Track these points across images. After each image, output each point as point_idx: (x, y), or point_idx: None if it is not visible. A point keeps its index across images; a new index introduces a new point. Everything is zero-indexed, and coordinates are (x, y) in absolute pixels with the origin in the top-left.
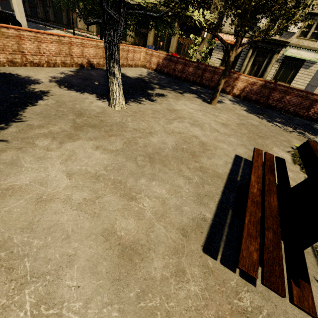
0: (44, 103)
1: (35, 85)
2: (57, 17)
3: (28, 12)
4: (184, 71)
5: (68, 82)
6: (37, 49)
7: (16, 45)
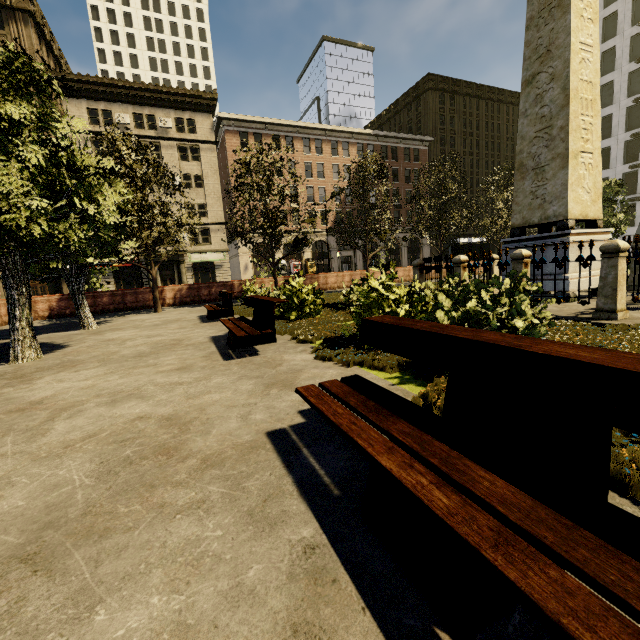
0: None
1: None
2: None
3: None
4: (97, 304)
5: None
6: None
7: None
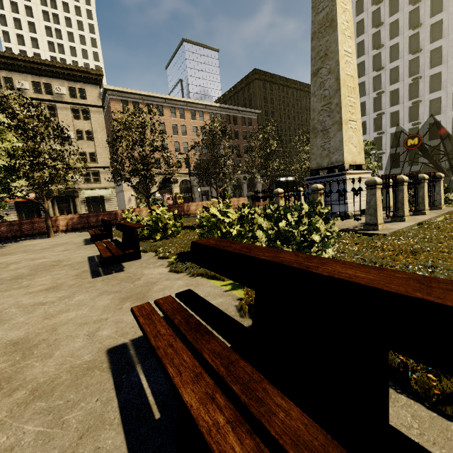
0: None
1: None
2: None
3: None
4: None
5: None
6: None
7: None
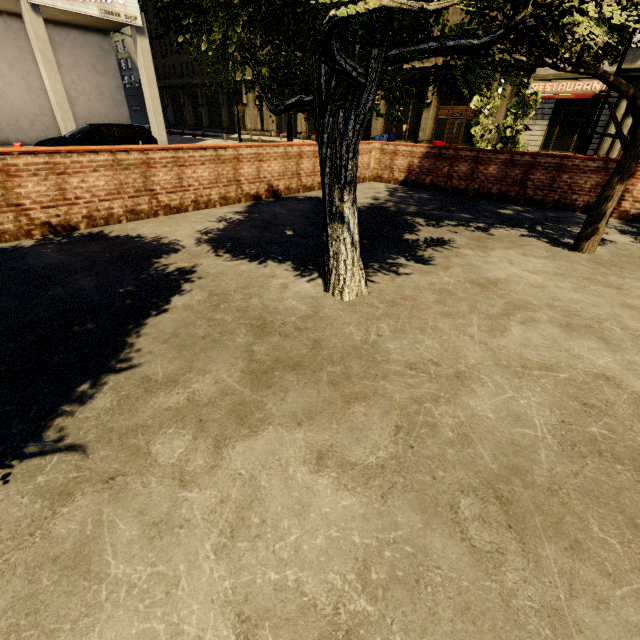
0: (184, 301)
1: (168, 257)
2: (213, 119)
3: (170, 121)
4: (474, 175)
5: (232, 238)
6: (177, 180)
7: (141, 180)
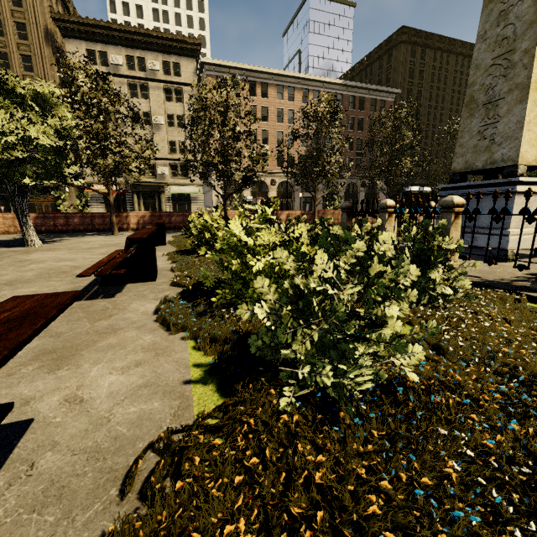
0: None
1: None
2: None
3: None
4: (69, 224)
5: None
6: None
7: None
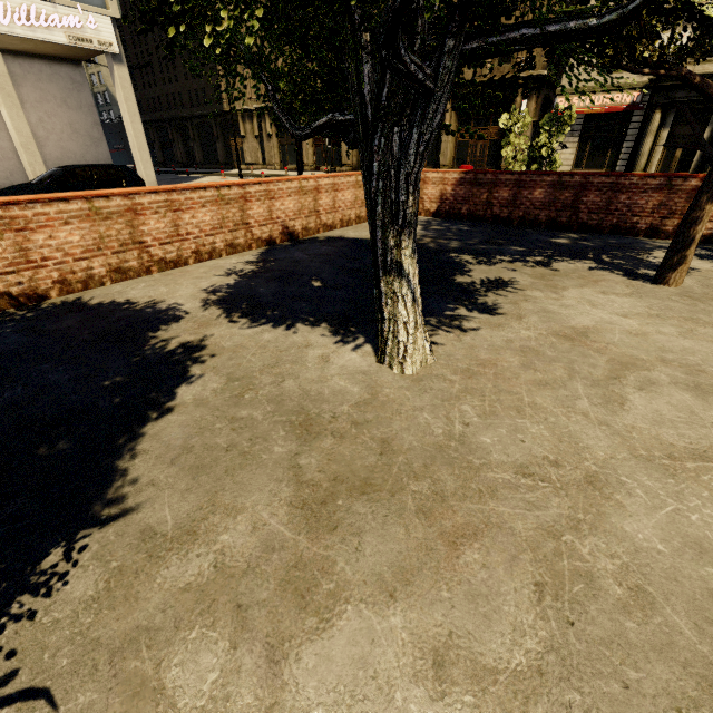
0: (195, 393)
1: (168, 328)
2: (208, 154)
3: (159, 158)
4: (517, 201)
5: (247, 297)
6: (173, 228)
7: (127, 230)
